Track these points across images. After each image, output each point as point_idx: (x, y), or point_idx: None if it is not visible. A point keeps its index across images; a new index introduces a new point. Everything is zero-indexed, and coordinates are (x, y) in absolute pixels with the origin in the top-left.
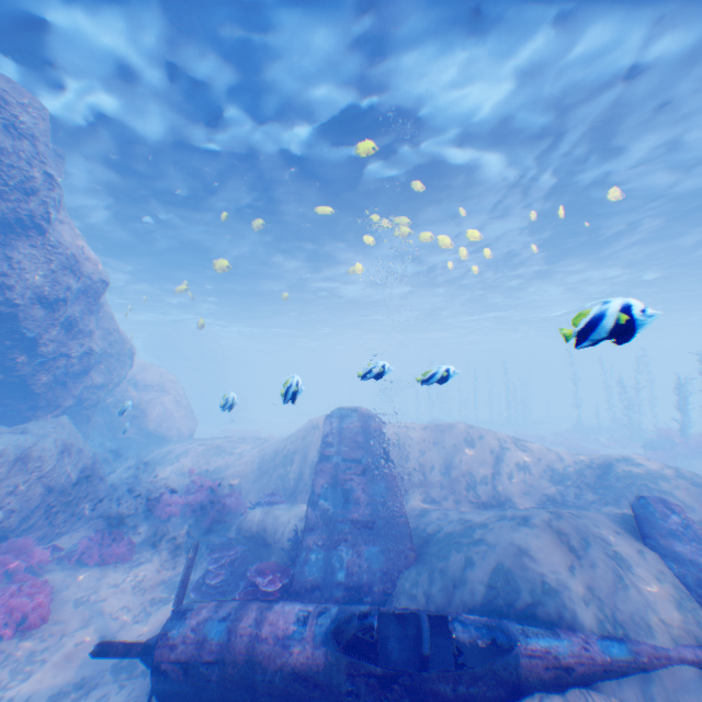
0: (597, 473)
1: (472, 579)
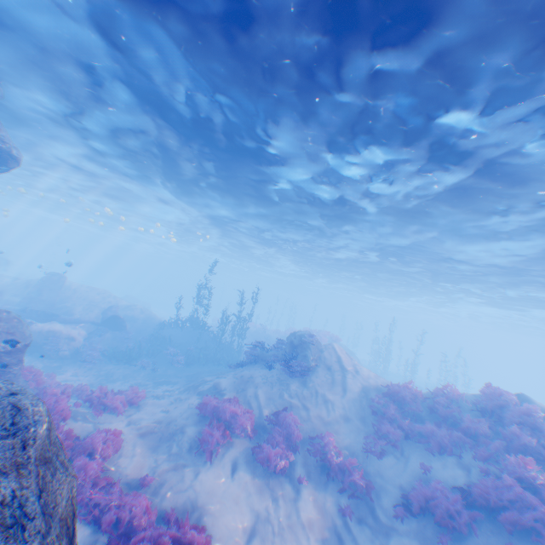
0: (127, 306)
1: (62, 311)
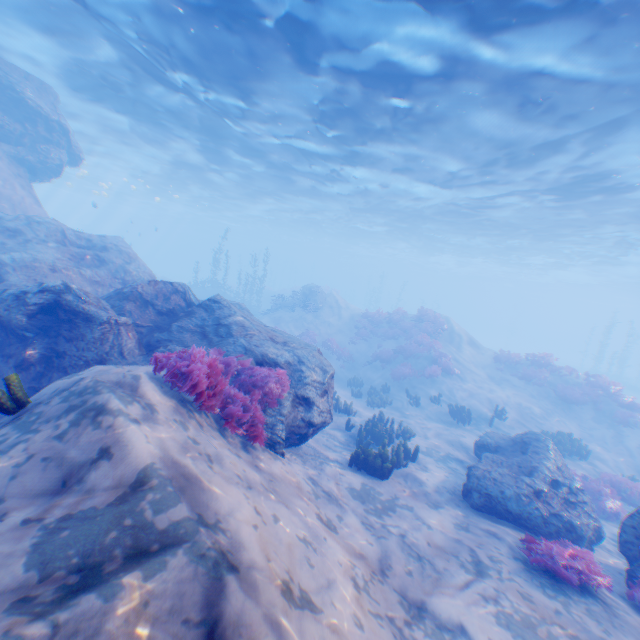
0: None
1: None
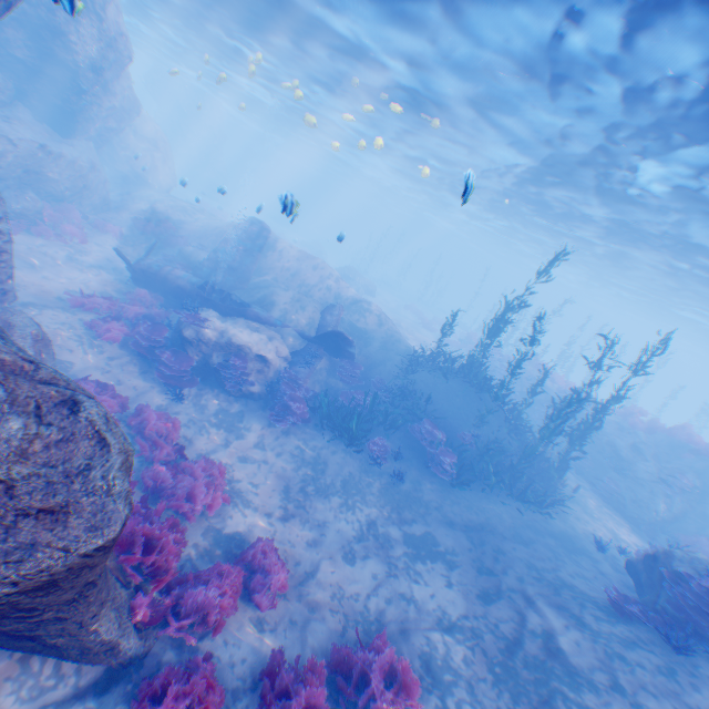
0: (352, 303)
1: (256, 297)
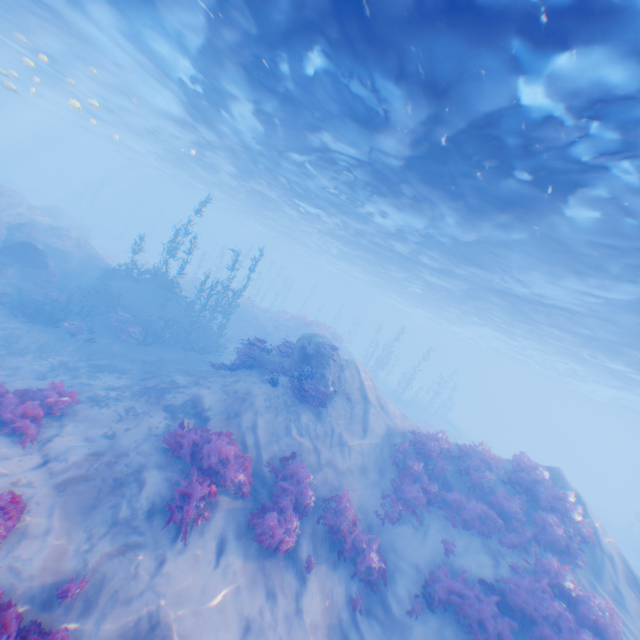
0: (51, 229)
1: None
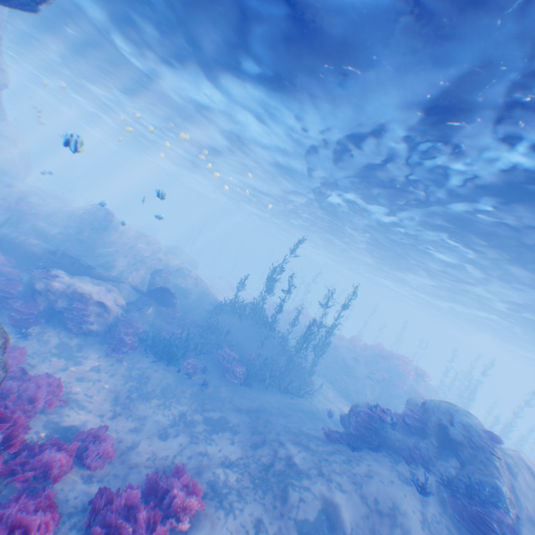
0: (176, 268)
1: (100, 261)
